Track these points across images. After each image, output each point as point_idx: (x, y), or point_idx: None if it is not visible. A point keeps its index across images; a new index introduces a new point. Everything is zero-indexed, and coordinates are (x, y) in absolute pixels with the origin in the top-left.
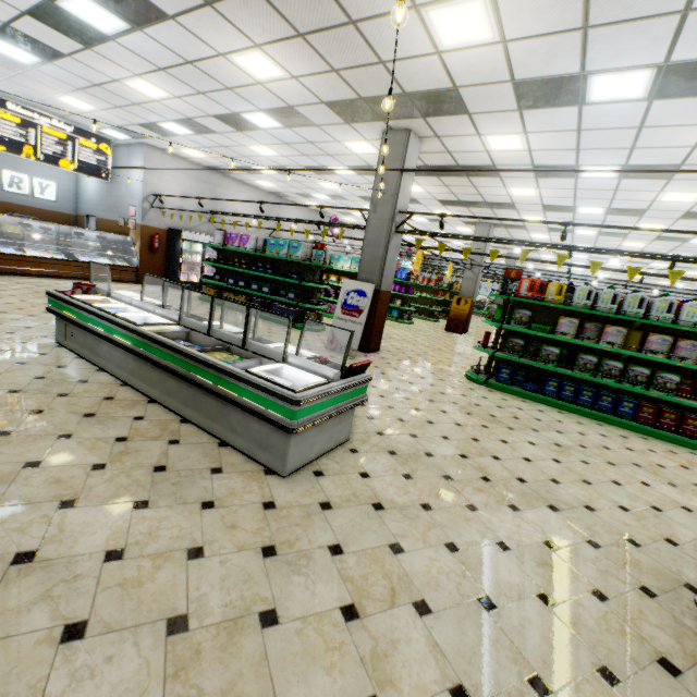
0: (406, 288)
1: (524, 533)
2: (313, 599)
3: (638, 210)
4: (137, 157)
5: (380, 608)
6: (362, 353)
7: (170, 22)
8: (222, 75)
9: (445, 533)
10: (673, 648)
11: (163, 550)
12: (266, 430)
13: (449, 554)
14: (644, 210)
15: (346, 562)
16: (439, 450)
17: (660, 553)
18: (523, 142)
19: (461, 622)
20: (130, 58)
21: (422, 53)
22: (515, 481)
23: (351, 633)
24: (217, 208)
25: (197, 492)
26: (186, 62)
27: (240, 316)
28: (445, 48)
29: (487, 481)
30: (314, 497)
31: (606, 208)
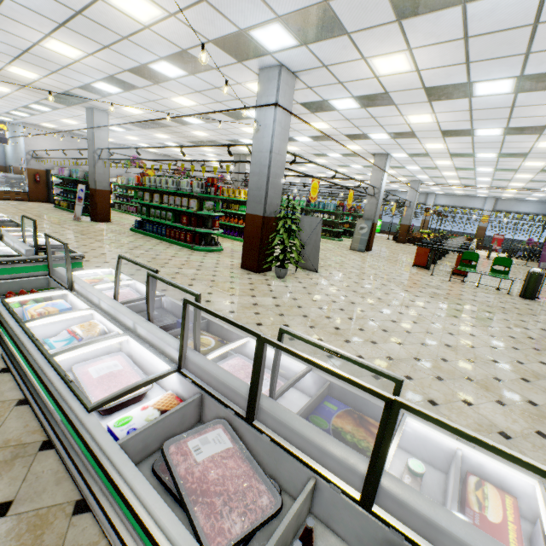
0: None
1: None
2: None
3: None
4: (21, 130)
5: None
6: (93, 222)
7: None
8: None
9: None
10: None
11: None
12: None
13: None
14: None
15: None
16: None
17: None
18: (137, 110)
19: None
20: None
21: (33, 81)
22: None
23: None
24: (81, 156)
25: None
26: None
27: (59, 212)
28: (35, 79)
29: None
30: None
31: (248, 139)
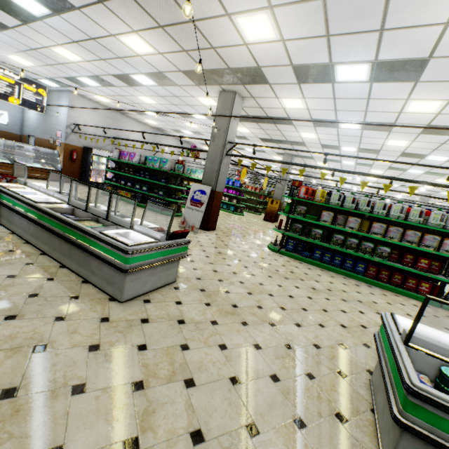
0: (240, 192)
1: (274, 339)
2: (115, 377)
3: (376, 150)
4: (64, 99)
5: (160, 383)
6: (203, 231)
7: (77, 11)
8: (115, 49)
9: (222, 338)
10: (347, 407)
11: (16, 346)
12: (111, 272)
13: (219, 351)
14: (379, 150)
15: (147, 355)
16: (235, 289)
17: (357, 352)
18: (303, 103)
19: (213, 391)
20: (53, 33)
21: (236, 44)
22: (279, 309)
23: (134, 398)
24: (118, 135)
25: (55, 311)
26: (91, 38)
27: (126, 205)
28: (250, 42)
29: (260, 308)
30: (138, 315)
31: (357, 148)
